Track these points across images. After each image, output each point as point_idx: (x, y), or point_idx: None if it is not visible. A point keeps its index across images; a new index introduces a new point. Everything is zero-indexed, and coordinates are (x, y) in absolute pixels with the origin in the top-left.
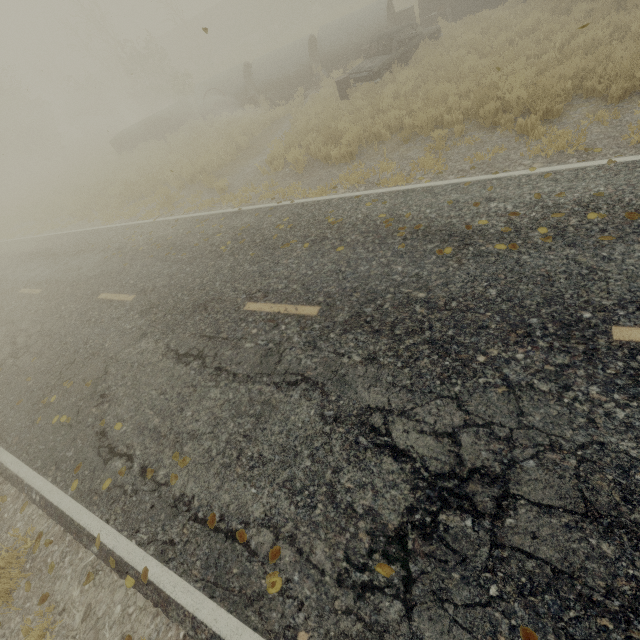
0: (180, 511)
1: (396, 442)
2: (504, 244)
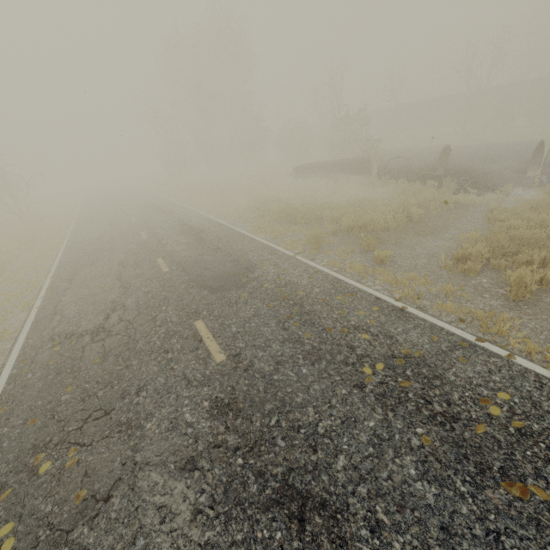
0: None
1: None
2: None
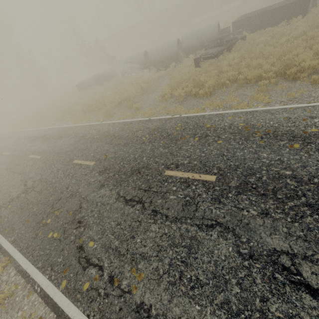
0: (142, 316)
1: (308, 281)
2: None
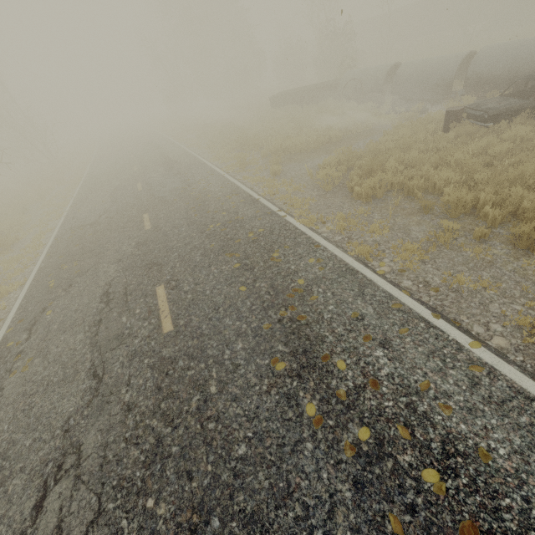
0: None
1: (49, 495)
2: (318, 409)
